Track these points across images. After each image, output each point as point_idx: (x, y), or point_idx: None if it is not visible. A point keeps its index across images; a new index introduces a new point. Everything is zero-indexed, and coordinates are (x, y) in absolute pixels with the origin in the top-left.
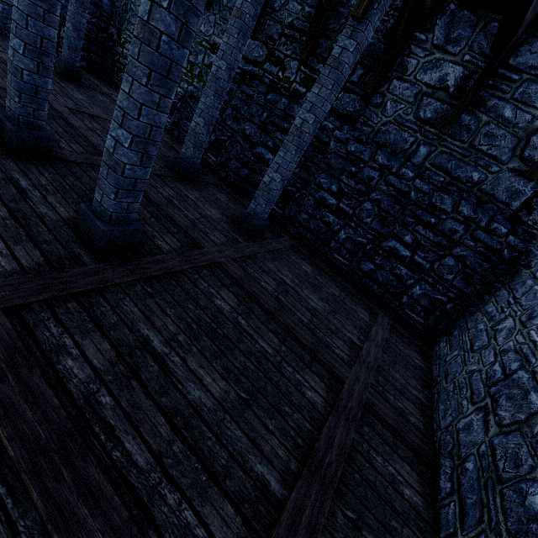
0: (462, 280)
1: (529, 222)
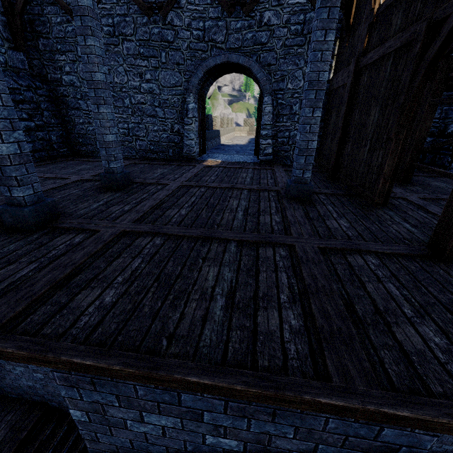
0: (56, 118)
1: (37, 74)
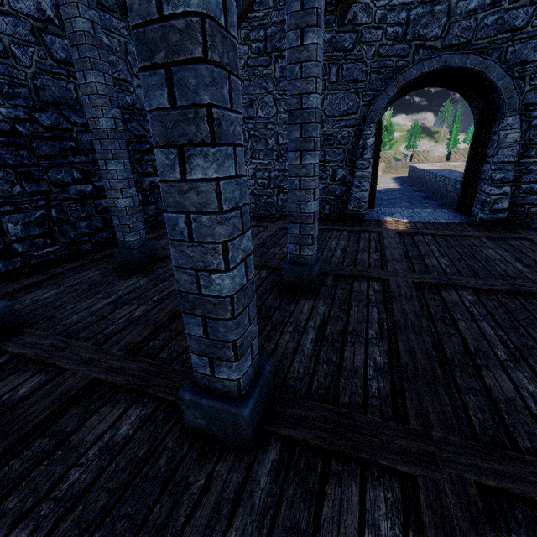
0: None
1: None
